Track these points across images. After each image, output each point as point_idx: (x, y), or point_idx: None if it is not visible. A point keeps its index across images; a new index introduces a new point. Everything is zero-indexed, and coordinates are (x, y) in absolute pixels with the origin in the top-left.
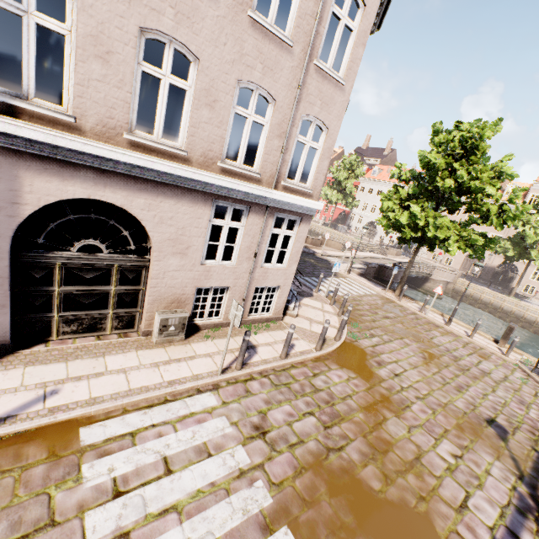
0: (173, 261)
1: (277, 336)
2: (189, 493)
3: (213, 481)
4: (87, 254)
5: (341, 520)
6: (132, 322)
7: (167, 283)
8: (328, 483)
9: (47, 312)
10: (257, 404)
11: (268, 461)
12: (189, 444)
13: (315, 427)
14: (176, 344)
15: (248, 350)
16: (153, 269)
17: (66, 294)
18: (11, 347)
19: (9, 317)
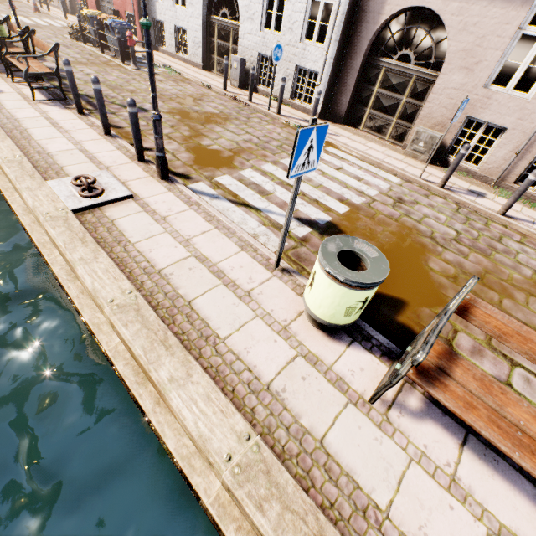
0: (456, 77)
1: (530, 213)
2: (333, 176)
3: (346, 183)
4: (400, 63)
5: (378, 235)
6: (403, 137)
7: (441, 101)
8: (398, 232)
9: (365, 107)
10: (420, 200)
11: (381, 203)
12: (356, 174)
13: (444, 232)
14: (417, 161)
15: (471, 193)
16: (436, 83)
17: (378, 95)
18: (342, 120)
19: (349, 99)
